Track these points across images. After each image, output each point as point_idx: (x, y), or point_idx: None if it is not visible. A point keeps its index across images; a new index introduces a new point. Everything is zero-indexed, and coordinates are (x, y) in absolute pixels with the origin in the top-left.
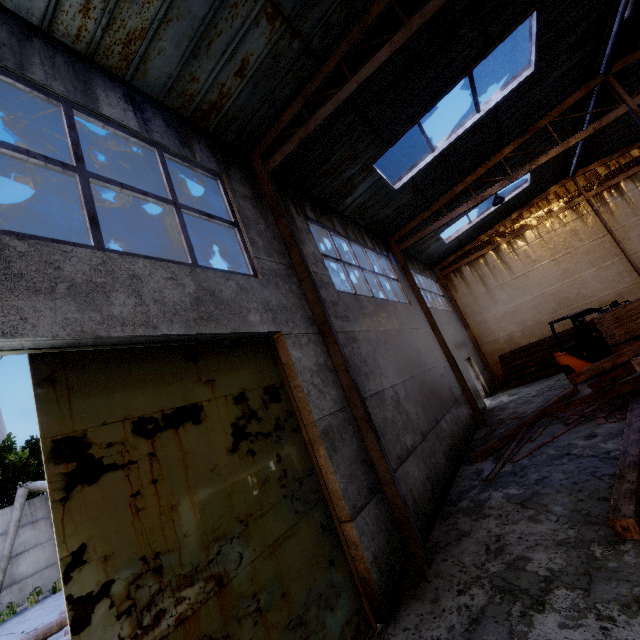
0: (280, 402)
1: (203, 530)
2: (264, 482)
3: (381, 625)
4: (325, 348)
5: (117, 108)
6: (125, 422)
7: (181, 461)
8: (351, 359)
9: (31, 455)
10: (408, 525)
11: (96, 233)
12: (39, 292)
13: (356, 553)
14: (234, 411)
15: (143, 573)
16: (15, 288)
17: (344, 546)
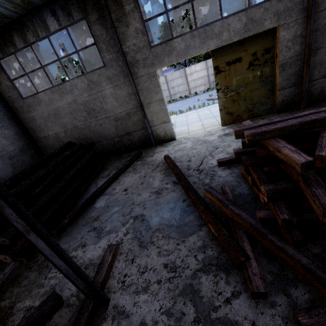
0: (269, 54)
1: (236, 84)
2: (254, 77)
3: (276, 113)
4: (305, 25)
5: None
6: (225, 63)
7: (234, 71)
8: (325, 26)
9: None
10: (303, 97)
11: (221, 13)
12: (211, 39)
13: (277, 98)
14: (251, 58)
15: (225, 88)
16: (208, 39)
17: (275, 96)
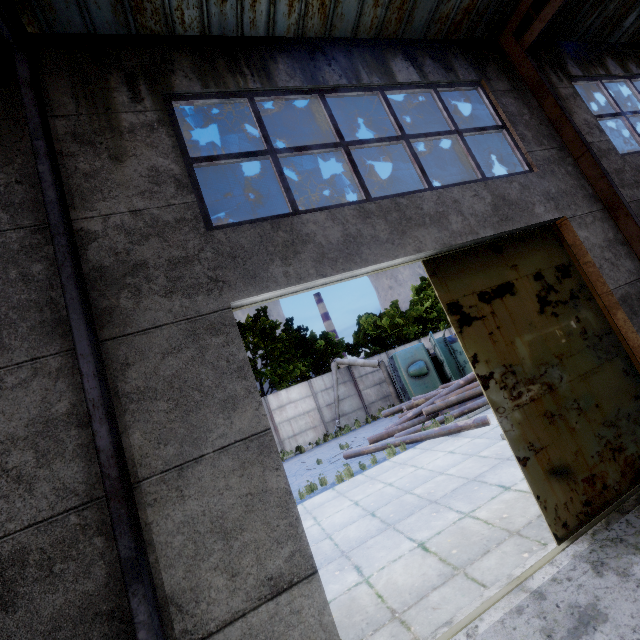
0: (571, 277)
1: (532, 358)
2: (568, 335)
3: None
4: (613, 223)
5: (403, 70)
6: (473, 295)
7: (509, 318)
8: None
9: (326, 344)
10: None
11: (426, 179)
12: (420, 226)
13: None
14: (535, 286)
15: (506, 372)
16: (411, 226)
17: None
